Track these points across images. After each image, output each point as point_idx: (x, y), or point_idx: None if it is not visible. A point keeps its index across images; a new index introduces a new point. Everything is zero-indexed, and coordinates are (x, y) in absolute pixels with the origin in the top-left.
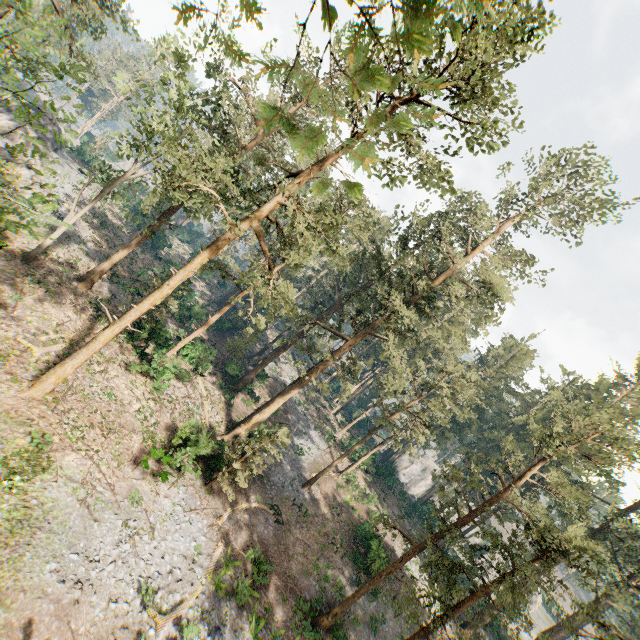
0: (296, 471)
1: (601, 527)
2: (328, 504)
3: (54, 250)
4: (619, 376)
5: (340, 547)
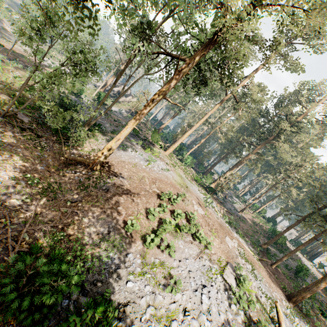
0: (233, 207)
1: None
2: (250, 221)
3: None
4: None
5: (260, 234)
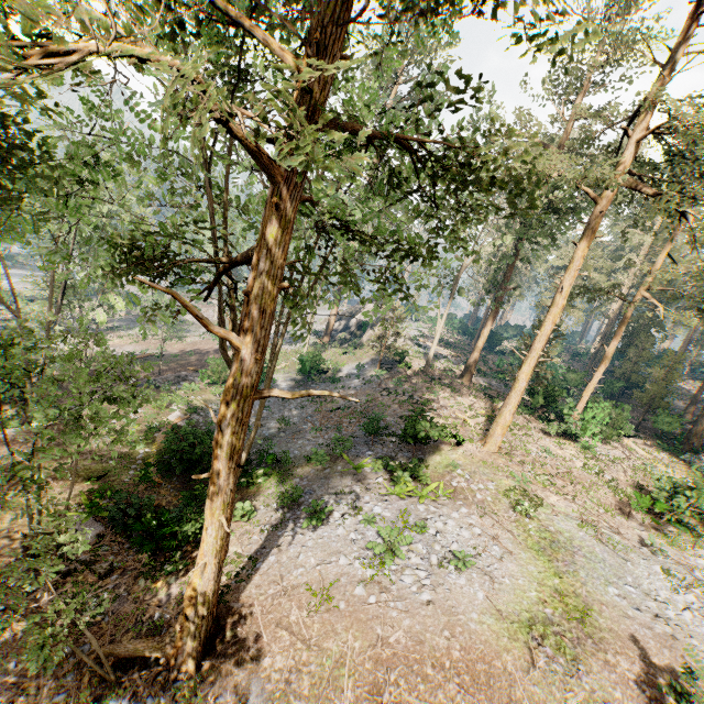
0: None
1: None
2: None
3: (433, 365)
4: None
5: None
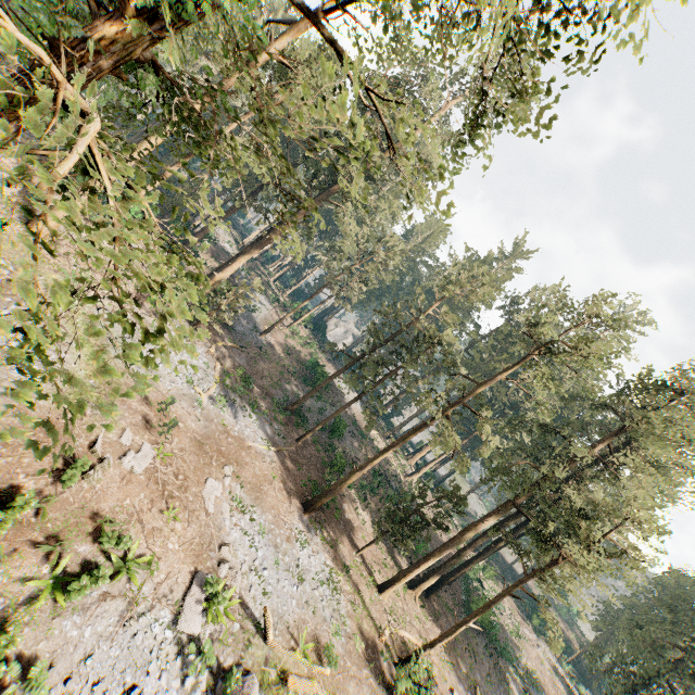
0: (252, 324)
1: (463, 351)
2: (281, 348)
3: None
4: (501, 252)
5: (294, 374)
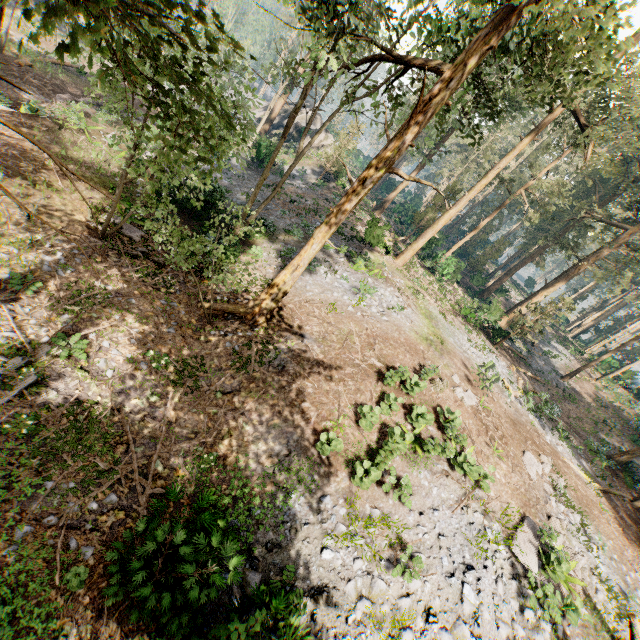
0: (550, 367)
1: None
2: (590, 397)
3: None
4: None
5: (612, 429)
